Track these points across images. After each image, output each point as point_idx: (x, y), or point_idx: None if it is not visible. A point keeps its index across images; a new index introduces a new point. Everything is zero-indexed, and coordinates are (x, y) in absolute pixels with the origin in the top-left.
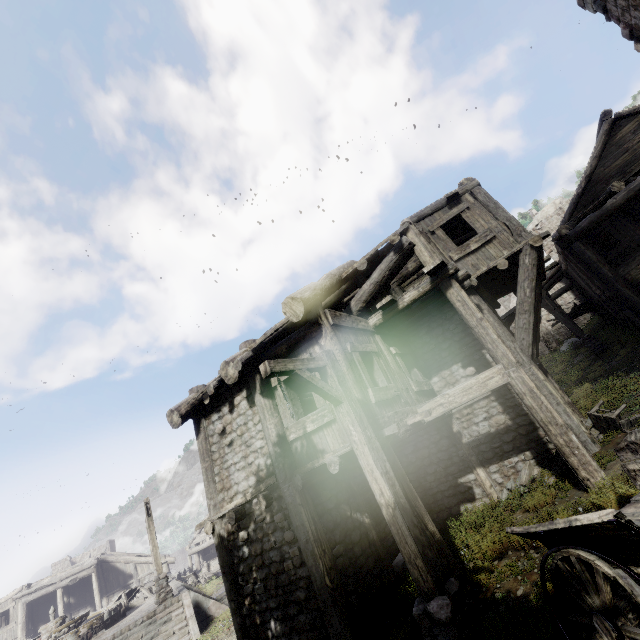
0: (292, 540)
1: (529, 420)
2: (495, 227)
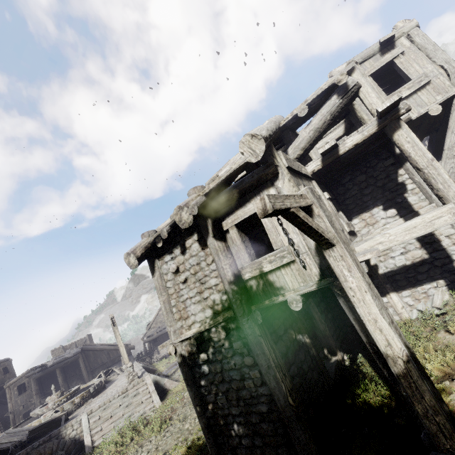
0: (252, 364)
1: (446, 254)
2: (431, 71)
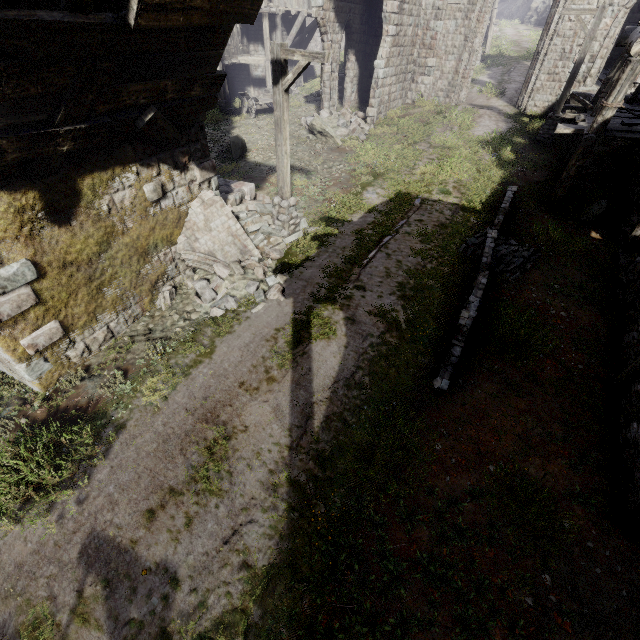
0: None
1: None
2: None
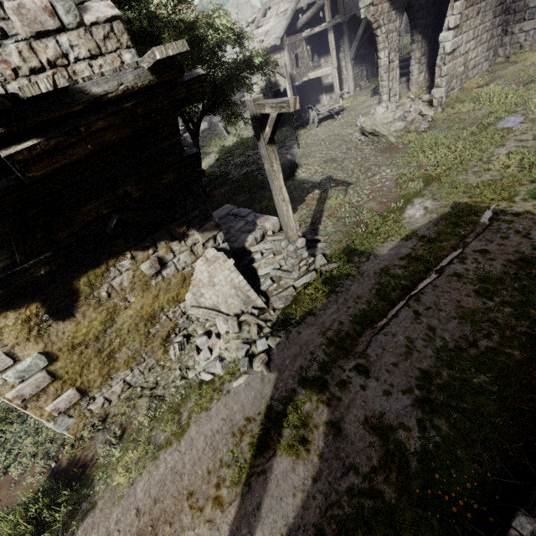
0: None
1: (342, 82)
2: None
